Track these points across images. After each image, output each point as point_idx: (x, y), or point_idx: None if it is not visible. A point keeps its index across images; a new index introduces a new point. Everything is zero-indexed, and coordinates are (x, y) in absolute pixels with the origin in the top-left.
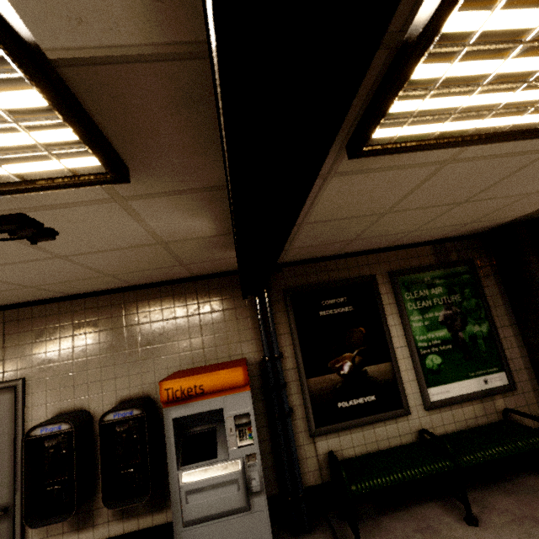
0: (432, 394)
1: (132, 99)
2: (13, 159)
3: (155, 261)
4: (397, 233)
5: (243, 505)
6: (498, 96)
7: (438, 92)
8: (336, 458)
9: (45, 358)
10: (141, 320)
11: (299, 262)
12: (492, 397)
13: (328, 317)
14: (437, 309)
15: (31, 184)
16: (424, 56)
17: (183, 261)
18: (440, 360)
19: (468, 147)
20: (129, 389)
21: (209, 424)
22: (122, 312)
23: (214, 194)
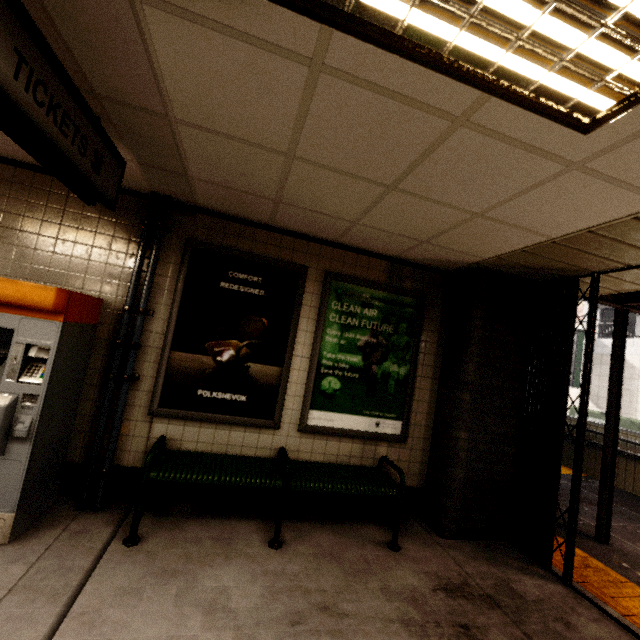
0: (313, 417)
1: None
2: None
3: None
4: (335, 217)
5: None
6: None
7: None
8: (159, 441)
9: None
10: None
11: (222, 215)
12: (377, 442)
13: (229, 292)
14: (362, 332)
15: None
16: None
17: None
18: (340, 386)
19: (330, 42)
20: None
21: (2, 348)
22: None
23: None
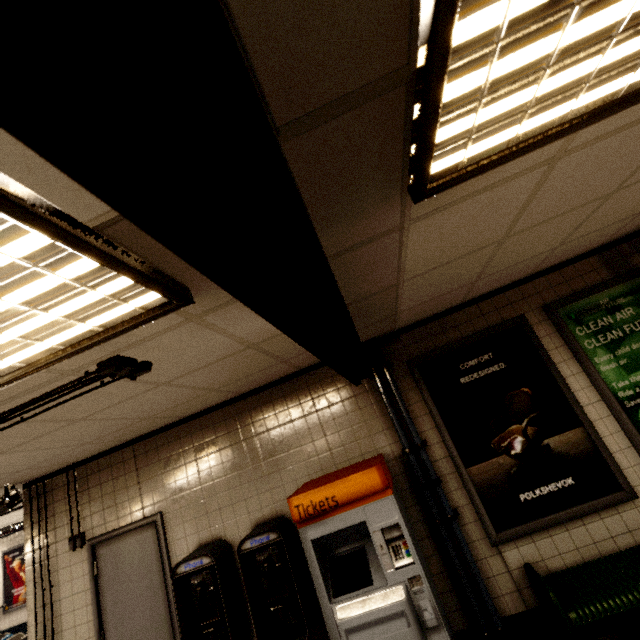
0: None
1: None
2: (92, 315)
3: (253, 365)
4: (534, 256)
5: None
6: (581, 67)
7: (490, 98)
8: (536, 573)
9: (176, 487)
10: (257, 430)
11: (417, 323)
12: None
13: (473, 384)
14: (634, 339)
15: (112, 330)
16: (445, 76)
17: (282, 357)
18: None
19: (578, 132)
20: (261, 510)
21: (355, 542)
22: (237, 425)
23: None
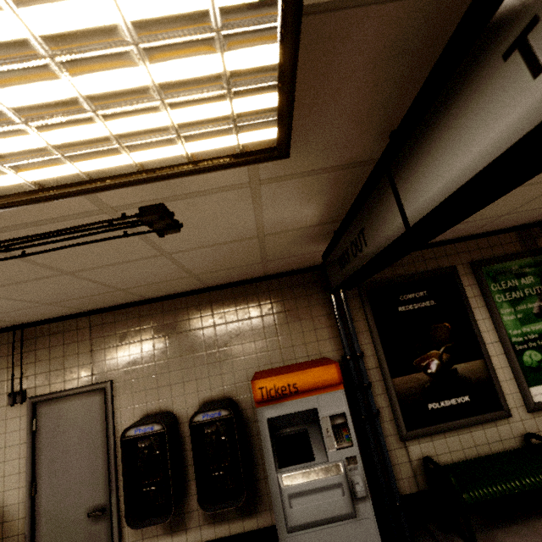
0: (534, 394)
1: (340, 54)
2: (200, 135)
3: (242, 258)
4: (486, 218)
5: (350, 511)
6: None
7: None
8: (437, 463)
9: (129, 361)
10: (216, 321)
11: None
12: None
13: (408, 313)
14: (530, 300)
15: (200, 164)
16: None
17: (266, 257)
18: (540, 356)
19: None
20: (210, 391)
21: (299, 425)
22: (198, 314)
23: (343, 174)
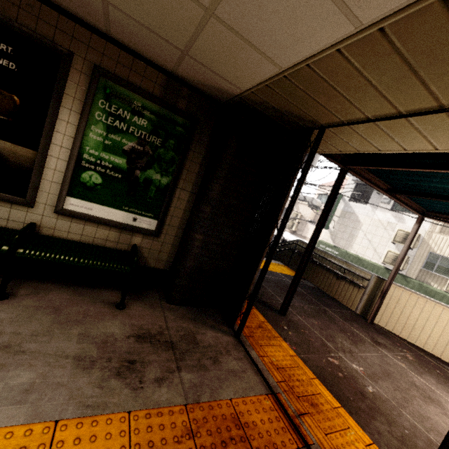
0: (71, 203)
1: None
2: None
3: None
4: None
5: None
6: None
7: None
8: None
9: None
10: None
11: None
12: (133, 233)
13: None
14: (129, 138)
15: None
16: None
17: None
18: (101, 181)
19: None
20: None
21: None
22: None
23: None
